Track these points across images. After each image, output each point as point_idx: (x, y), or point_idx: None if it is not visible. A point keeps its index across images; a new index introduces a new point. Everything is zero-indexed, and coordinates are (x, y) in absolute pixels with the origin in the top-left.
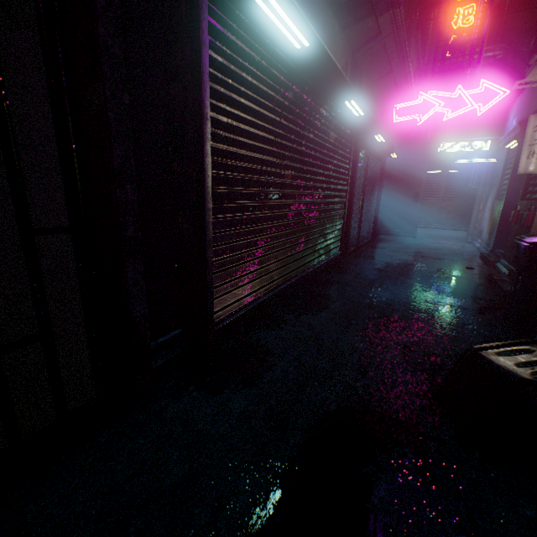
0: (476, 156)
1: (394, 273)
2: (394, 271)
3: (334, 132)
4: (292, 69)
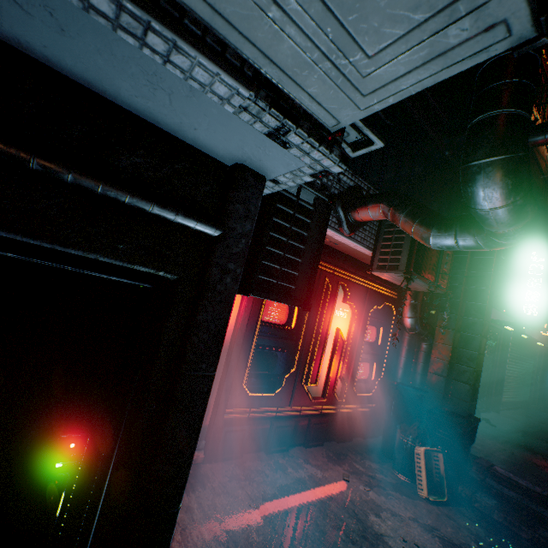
0: None
1: None
2: None
3: (529, 349)
4: (519, 337)
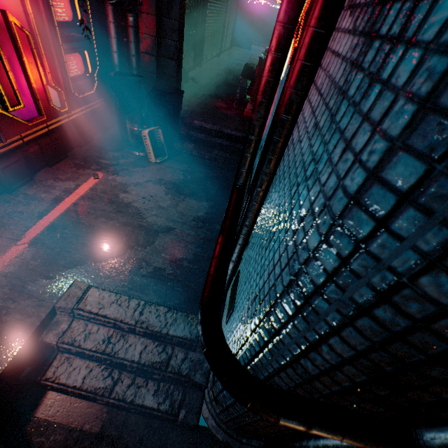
0: (278, 5)
1: (238, 62)
2: (238, 61)
3: None
4: None
